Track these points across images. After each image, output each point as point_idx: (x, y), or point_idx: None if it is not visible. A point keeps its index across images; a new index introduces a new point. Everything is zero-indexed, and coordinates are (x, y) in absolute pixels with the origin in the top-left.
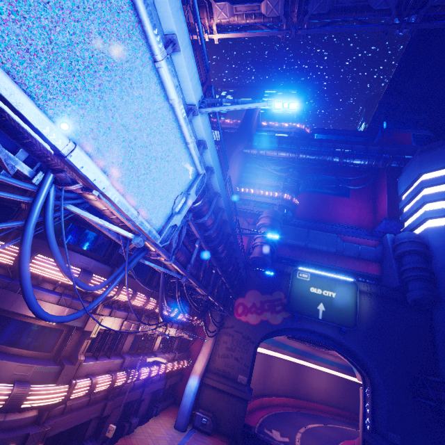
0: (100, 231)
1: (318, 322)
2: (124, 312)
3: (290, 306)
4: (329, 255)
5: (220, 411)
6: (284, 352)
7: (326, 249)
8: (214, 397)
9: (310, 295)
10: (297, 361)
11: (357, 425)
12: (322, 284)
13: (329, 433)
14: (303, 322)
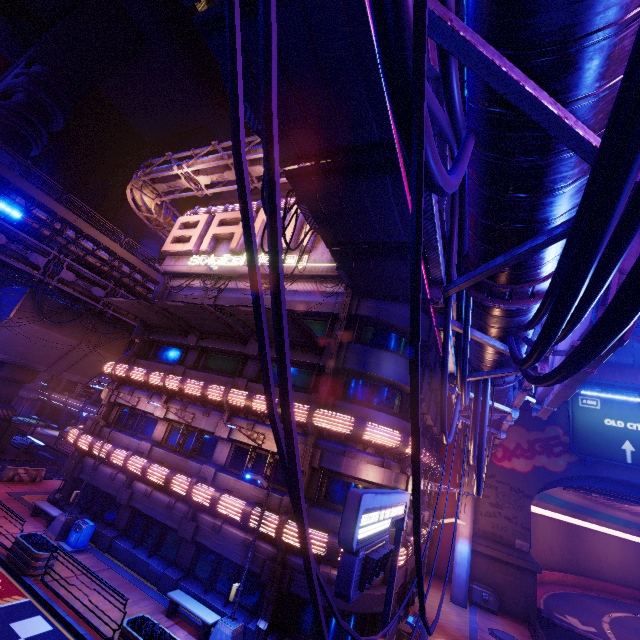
0: (395, 388)
1: (625, 468)
2: (409, 469)
3: (577, 446)
4: (623, 368)
5: (500, 586)
6: (549, 507)
7: (616, 361)
8: (487, 567)
9: (606, 429)
10: (568, 520)
11: None
12: (622, 413)
13: None
14: (601, 469)
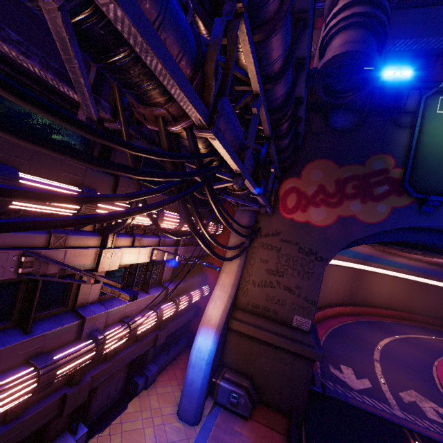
0: None
1: None
2: None
3: (417, 181)
4: None
5: (263, 373)
6: (343, 259)
7: None
8: (250, 350)
9: None
10: (356, 267)
11: (427, 329)
12: None
13: (409, 352)
14: None
